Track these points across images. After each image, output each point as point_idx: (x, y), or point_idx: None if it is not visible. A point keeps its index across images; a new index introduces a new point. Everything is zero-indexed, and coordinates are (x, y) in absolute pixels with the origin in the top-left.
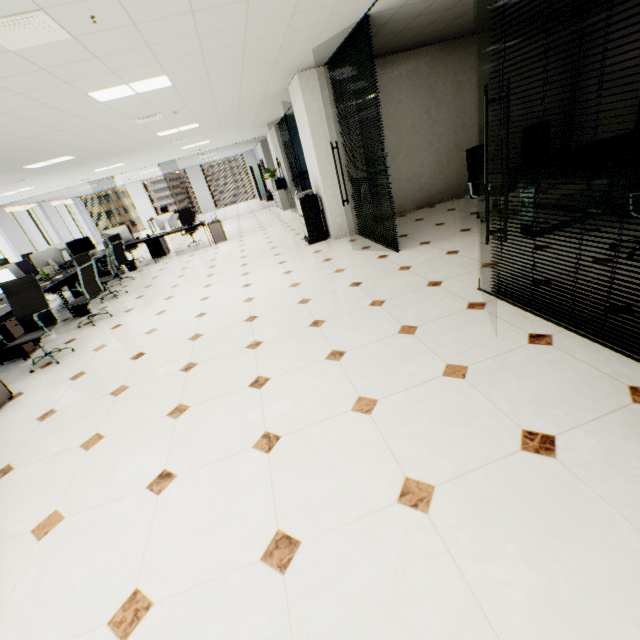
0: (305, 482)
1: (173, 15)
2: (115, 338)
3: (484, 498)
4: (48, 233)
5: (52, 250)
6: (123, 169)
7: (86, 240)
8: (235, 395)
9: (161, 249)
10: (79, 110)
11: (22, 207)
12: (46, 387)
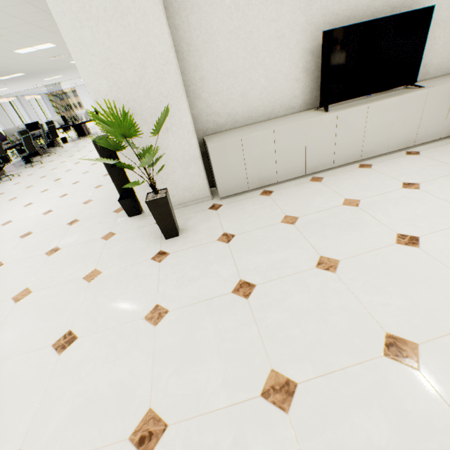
0: (65, 202)
1: (34, 30)
2: (38, 171)
3: (101, 201)
4: (24, 118)
5: (16, 128)
6: (64, 79)
7: (37, 123)
8: (66, 186)
9: (83, 132)
10: (13, 57)
11: (7, 99)
12: (4, 187)
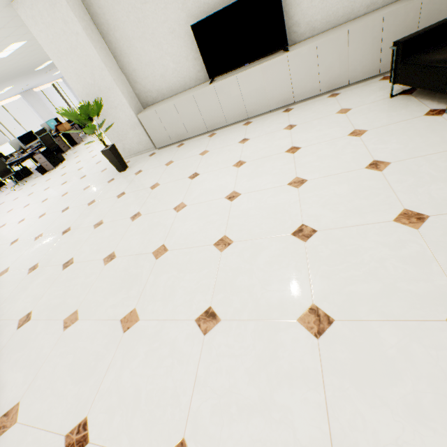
0: None
1: None
2: None
3: None
4: None
5: None
6: None
7: None
8: None
9: None
10: None
11: None
12: (90, 139)
